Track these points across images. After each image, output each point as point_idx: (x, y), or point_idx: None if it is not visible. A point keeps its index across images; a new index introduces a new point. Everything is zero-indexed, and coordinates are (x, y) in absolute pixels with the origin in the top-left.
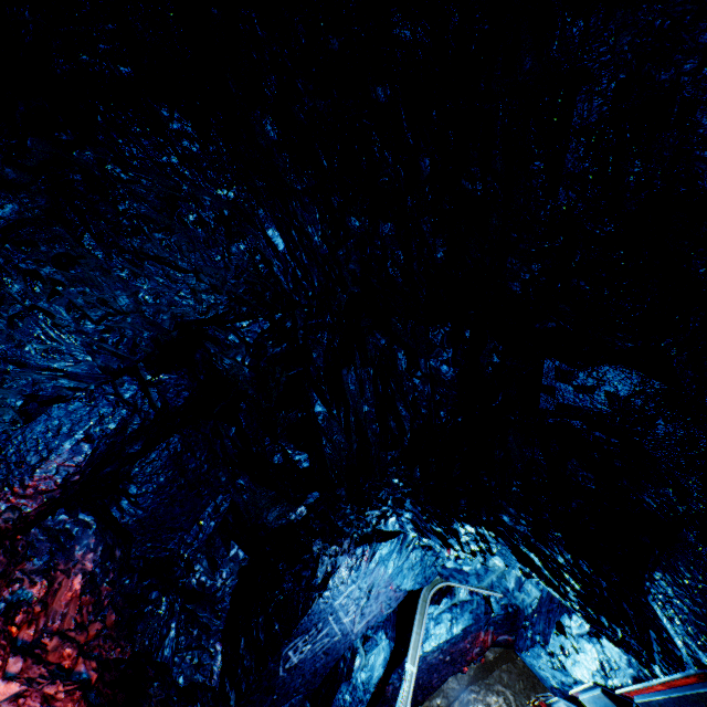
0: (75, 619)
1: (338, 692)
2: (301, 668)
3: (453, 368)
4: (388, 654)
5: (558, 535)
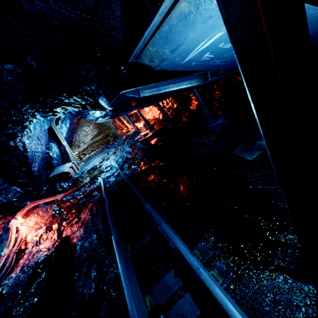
0: None
1: (53, 163)
2: (40, 169)
3: (20, 69)
4: (57, 146)
5: (80, 100)
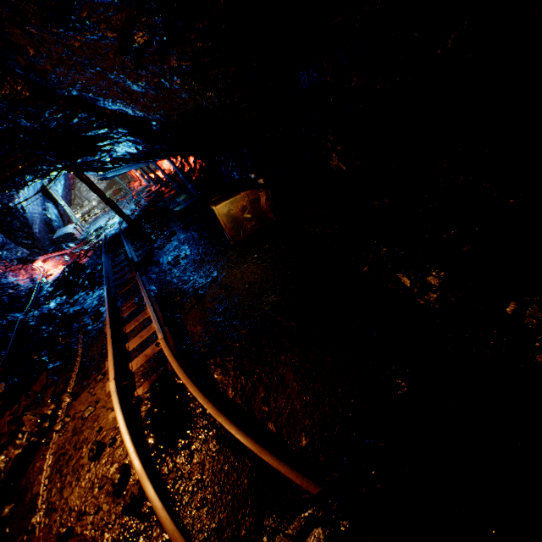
0: (3, 267)
1: (53, 225)
2: (41, 231)
3: None
4: (54, 206)
5: None
